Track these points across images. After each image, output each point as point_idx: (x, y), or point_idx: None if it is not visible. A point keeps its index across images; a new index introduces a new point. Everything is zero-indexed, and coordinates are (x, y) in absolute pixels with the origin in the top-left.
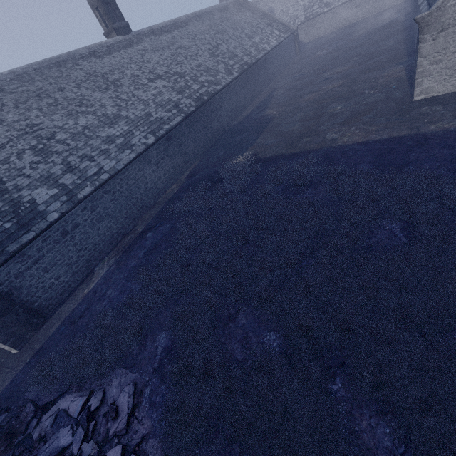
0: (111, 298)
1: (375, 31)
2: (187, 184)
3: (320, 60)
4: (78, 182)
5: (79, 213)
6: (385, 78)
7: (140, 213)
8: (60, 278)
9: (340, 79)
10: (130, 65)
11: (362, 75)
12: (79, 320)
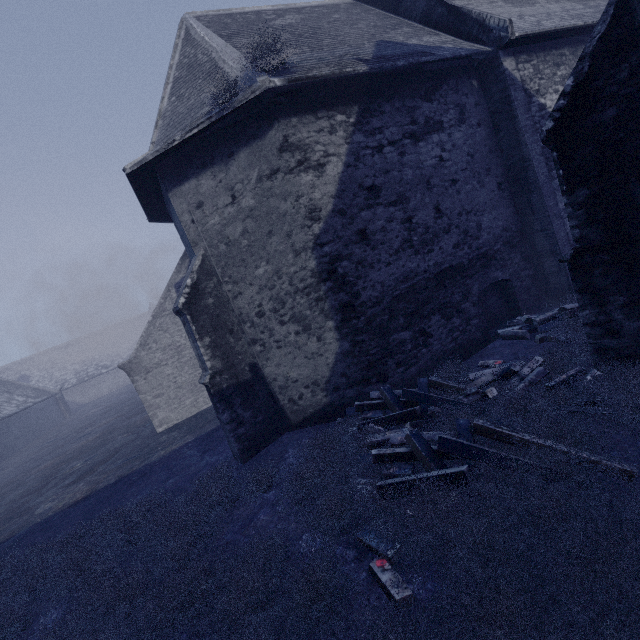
0: None
1: None
2: None
3: (91, 417)
4: None
5: None
6: (144, 418)
7: None
8: None
9: (100, 431)
10: None
11: (124, 422)
12: None
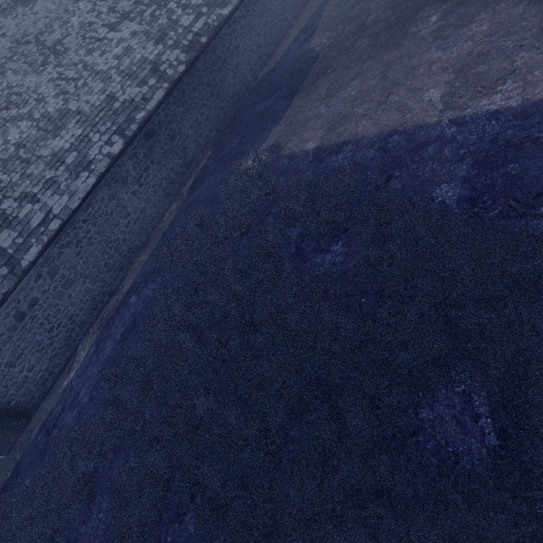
0: (81, 406)
1: None
2: (186, 206)
3: None
4: (19, 241)
5: (32, 285)
6: None
7: (129, 258)
8: (35, 367)
9: None
10: (78, 6)
11: None
12: (51, 432)
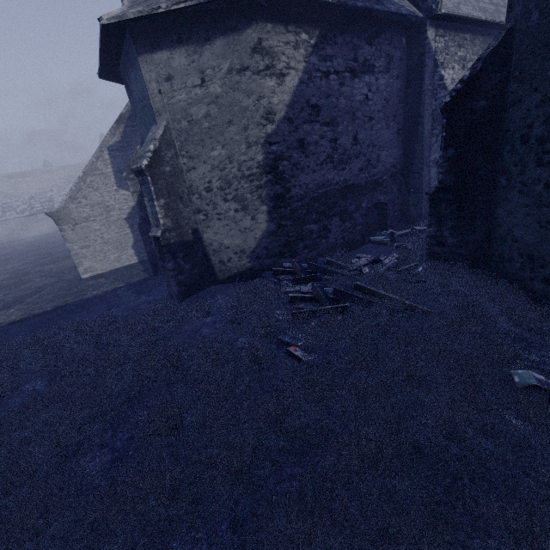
0: None
1: (59, 239)
2: None
3: None
4: None
5: None
6: (60, 267)
7: None
8: None
9: (9, 273)
10: None
11: (36, 268)
12: None
